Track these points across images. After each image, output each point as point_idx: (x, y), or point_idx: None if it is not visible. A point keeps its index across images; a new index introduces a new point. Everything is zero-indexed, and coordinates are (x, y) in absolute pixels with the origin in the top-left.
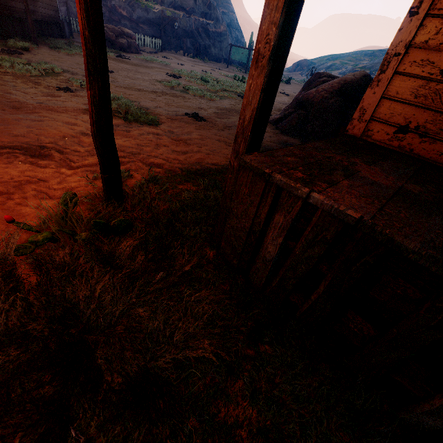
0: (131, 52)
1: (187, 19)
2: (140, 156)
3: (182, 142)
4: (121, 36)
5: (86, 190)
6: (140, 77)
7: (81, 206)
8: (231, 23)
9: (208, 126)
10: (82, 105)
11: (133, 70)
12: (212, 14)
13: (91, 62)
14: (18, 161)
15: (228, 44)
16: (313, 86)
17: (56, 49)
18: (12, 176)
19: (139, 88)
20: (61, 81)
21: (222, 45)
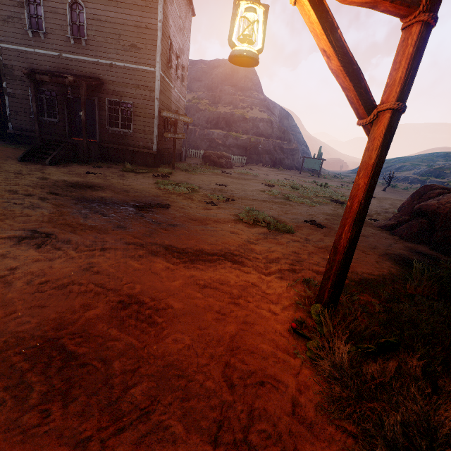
0: (227, 167)
1: (266, 142)
2: (303, 263)
3: (325, 250)
4: (221, 157)
5: (291, 296)
6: (246, 188)
7: (299, 312)
8: (298, 141)
9: (332, 232)
10: (230, 216)
11: (238, 183)
12: (285, 137)
13: (357, 216)
14: (228, 267)
15: (299, 156)
16: (427, 197)
17: (186, 171)
18: (235, 280)
19: (254, 199)
20: (203, 196)
21: (294, 157)
